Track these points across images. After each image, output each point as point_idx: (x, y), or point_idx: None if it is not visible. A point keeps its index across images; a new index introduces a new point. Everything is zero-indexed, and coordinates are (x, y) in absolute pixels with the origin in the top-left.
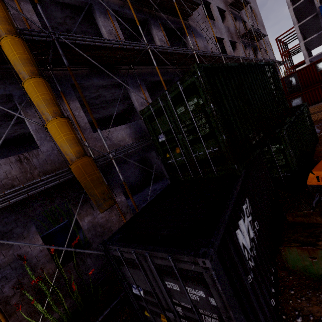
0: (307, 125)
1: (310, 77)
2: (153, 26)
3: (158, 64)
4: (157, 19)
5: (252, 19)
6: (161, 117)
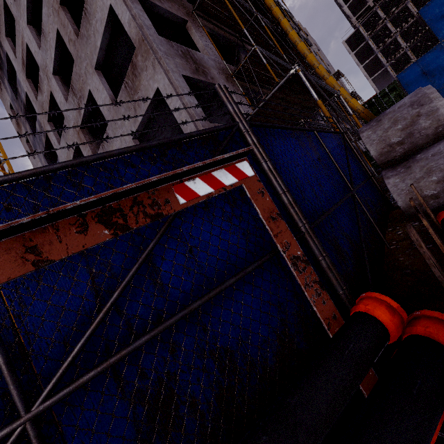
0: None
1: None
2: None
3: None
4: None
5: None
6: (372, 107)
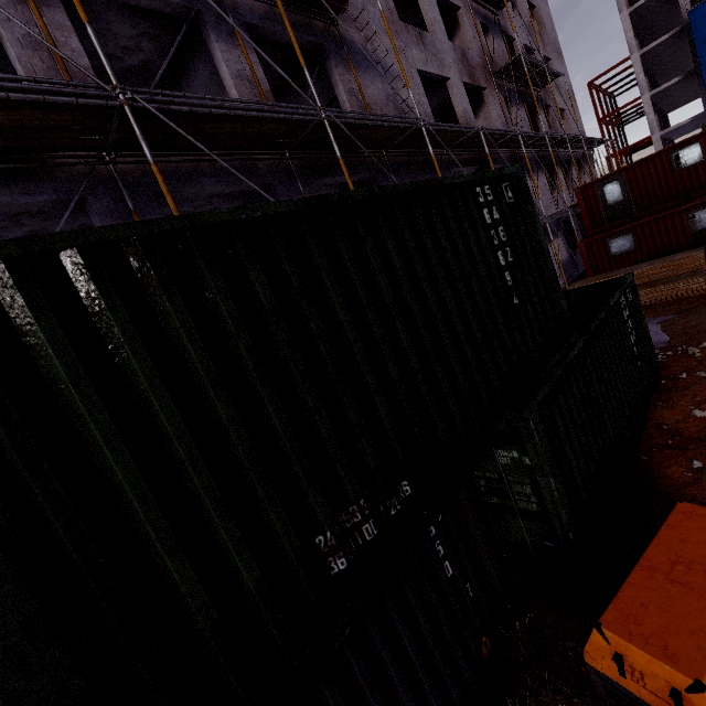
0: (629, 344)
1: (656, 185)
2: (215, 34)
3: (213, 148)
4: (227, 12)
5: (532, 33)
6: None
